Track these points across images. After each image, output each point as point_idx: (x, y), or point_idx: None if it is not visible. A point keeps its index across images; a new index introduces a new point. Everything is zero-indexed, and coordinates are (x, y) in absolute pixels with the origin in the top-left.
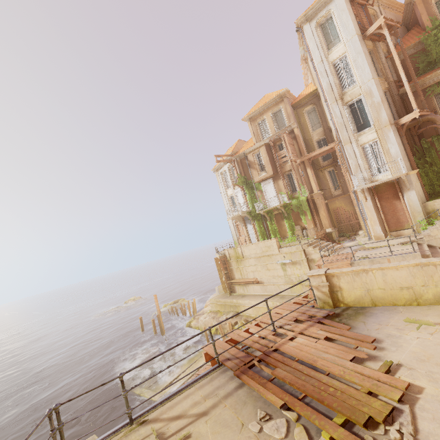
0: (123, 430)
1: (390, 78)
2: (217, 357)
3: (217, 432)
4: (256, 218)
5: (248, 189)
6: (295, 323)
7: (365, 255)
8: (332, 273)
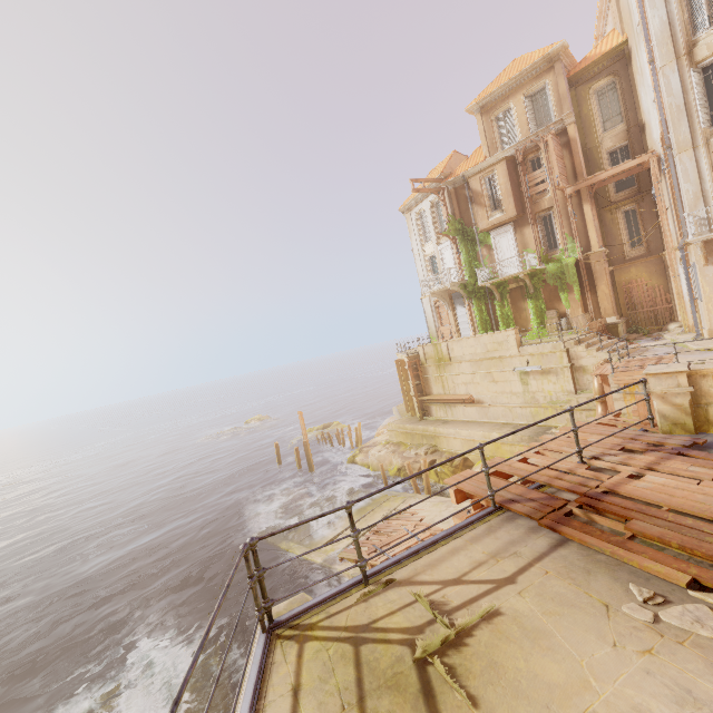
0: (354, 591)
1: None
2: (493, 496)
3: (554, 612)
4: (476, 296)
5: (465, 243)
6: (625, 453)
7: (702, 359)
8: (704, 370)
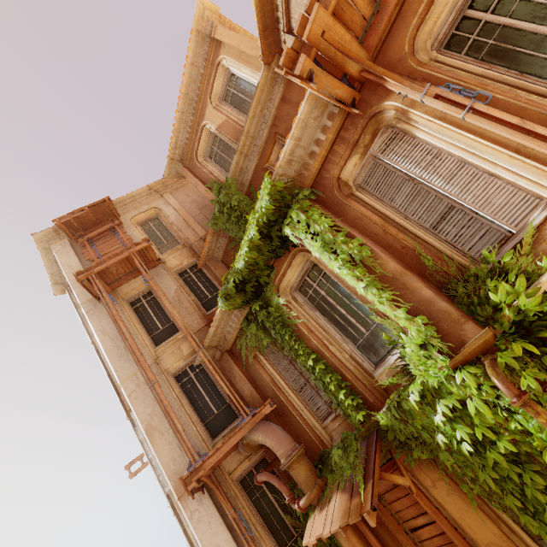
0: None
1: (194, 322)
2: None
3: None
4: None
5: None
6: None
7: None
8: None
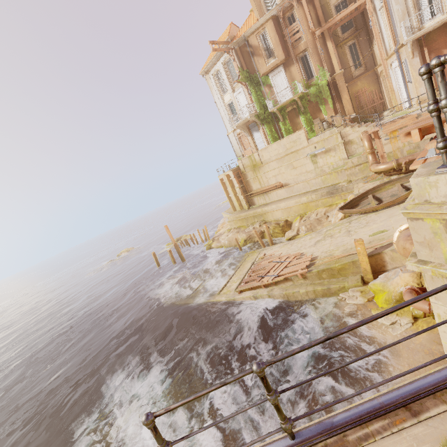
0: None
1: None
2: None
3: None
4: (266, 121)
5: (253, 86)
6: None
7: None
8: None
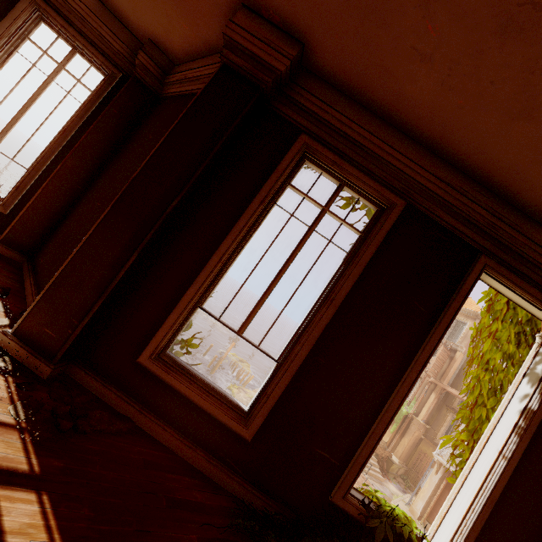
0: None
1: None
2: None
3: None
4: None
5: None
6: None
7: None
8: None
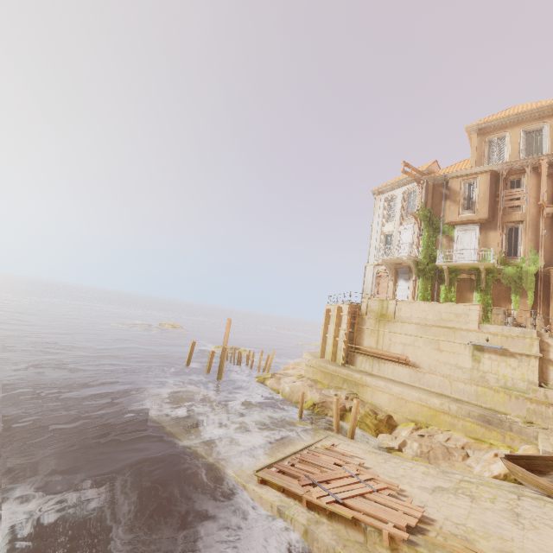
0: None
1: None
2: None
3: None
4: (425, 275)
5: (429, 229)
6: None
7: None
8: None
